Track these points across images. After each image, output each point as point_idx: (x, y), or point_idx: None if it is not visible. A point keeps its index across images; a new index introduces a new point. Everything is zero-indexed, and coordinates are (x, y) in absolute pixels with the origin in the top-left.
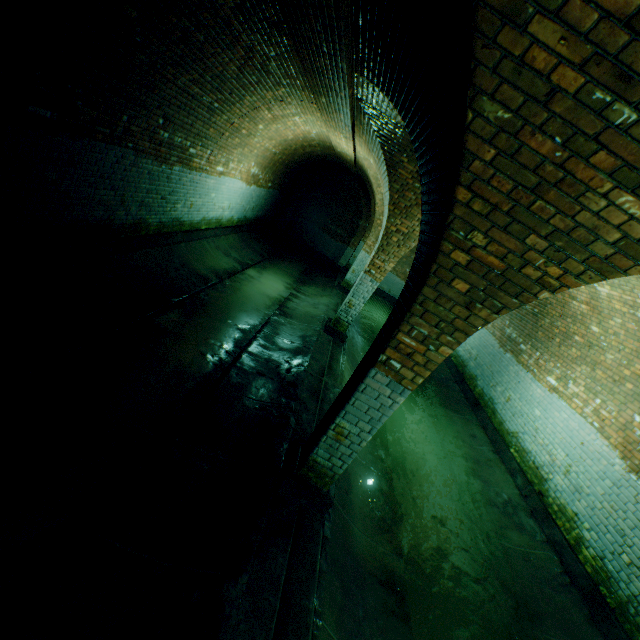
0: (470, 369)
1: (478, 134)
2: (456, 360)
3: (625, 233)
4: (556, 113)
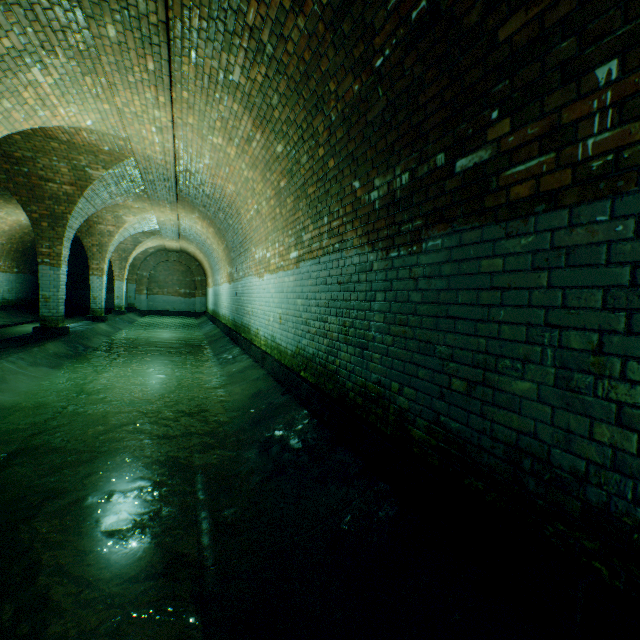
0: (215, 310)
1: (5, 182)
2: (213, 313)
3: (63, 192)
4: (15, 173)
